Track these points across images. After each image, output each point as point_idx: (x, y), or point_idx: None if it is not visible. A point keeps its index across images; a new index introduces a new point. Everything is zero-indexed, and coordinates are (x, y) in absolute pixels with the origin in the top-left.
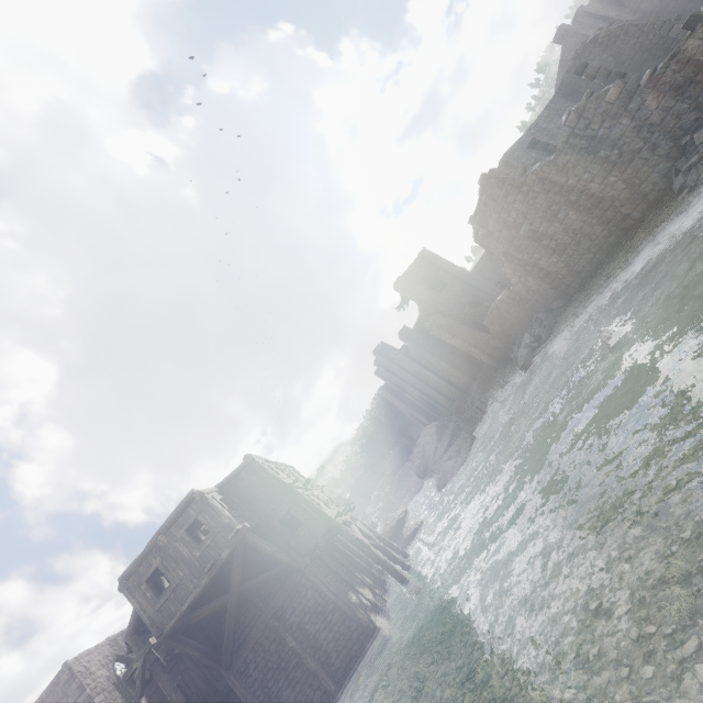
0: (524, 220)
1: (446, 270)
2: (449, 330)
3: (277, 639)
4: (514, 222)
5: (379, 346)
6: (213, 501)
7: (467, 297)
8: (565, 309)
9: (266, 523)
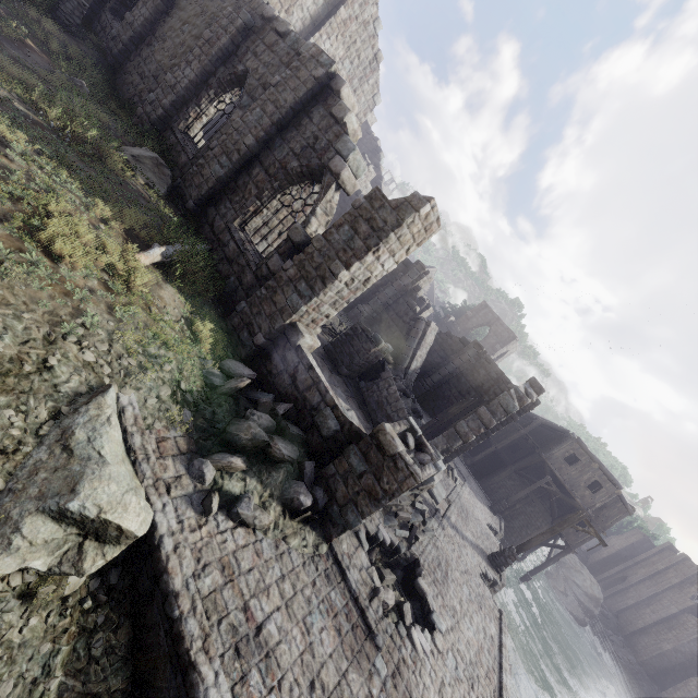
0: None
1: None
2: None
3: (521, 498)
4: None
5: None
6: (611, 498)
7: None
8: None
9: None
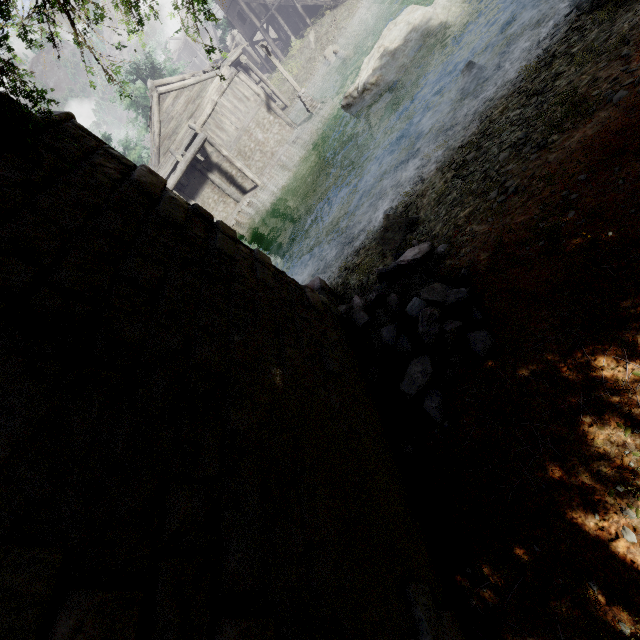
0: None
1: None
2: None
3: None
4: None
5: None
6: None
7: None
8: None
9: None
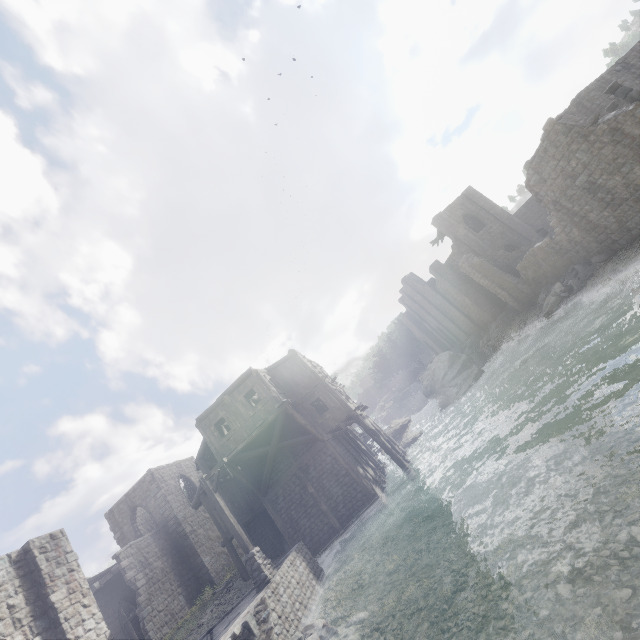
0: (583, 170)
1: (488, 211)
2: (480, 269)
3: (300, 485)
4: (572, 171)
5: (408, 276)
6: (265, 379)
7: (504, 239)
8: (605, 264)
9: (301, 403)
